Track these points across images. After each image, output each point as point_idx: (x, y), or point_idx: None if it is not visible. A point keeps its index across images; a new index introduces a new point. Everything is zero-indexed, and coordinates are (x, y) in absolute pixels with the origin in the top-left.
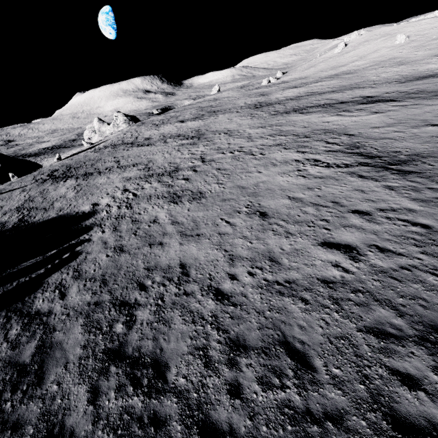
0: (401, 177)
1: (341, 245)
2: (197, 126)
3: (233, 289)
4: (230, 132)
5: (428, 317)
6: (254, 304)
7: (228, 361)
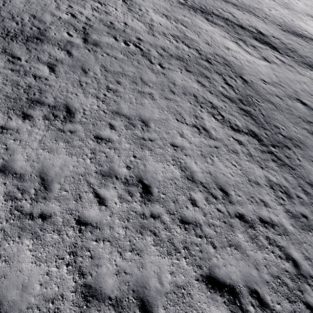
0: (279, 169)
1: (225, 285)
2: None
3: None
4: (131, 3)
5: None
6: None
7: None
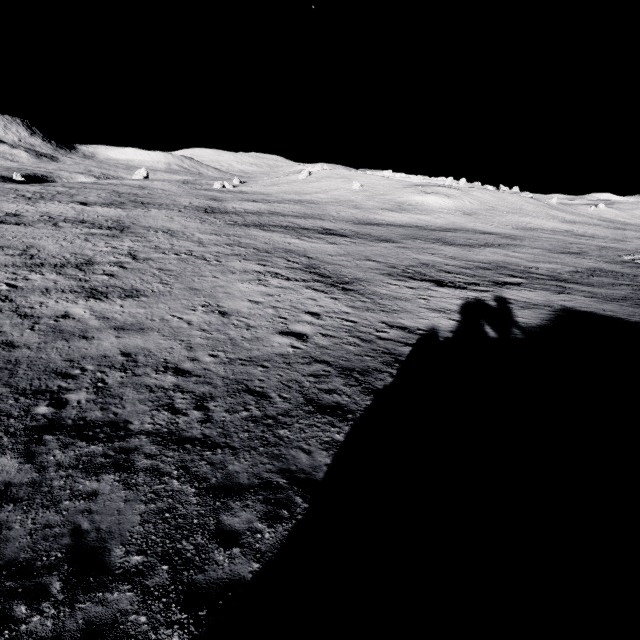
0: (344, 292)
1: (295, 333)
2: (115, 215)
3: (195, 367)
4: (173, 232)
5: (345, 365)
6: (219, 373)
7: (197, 407)
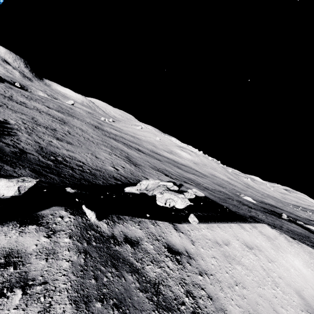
0: (135, 166)
1: (116, 168)
2: (61, 116)
3: (88, 164)
4: (83, 130)
5: (126, 177)
6: (93, 167)
7: (88, 170)
